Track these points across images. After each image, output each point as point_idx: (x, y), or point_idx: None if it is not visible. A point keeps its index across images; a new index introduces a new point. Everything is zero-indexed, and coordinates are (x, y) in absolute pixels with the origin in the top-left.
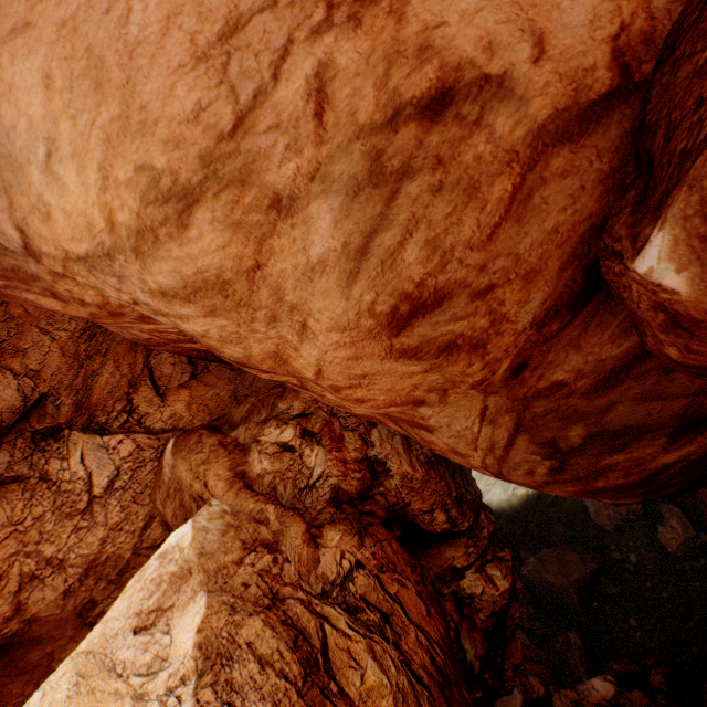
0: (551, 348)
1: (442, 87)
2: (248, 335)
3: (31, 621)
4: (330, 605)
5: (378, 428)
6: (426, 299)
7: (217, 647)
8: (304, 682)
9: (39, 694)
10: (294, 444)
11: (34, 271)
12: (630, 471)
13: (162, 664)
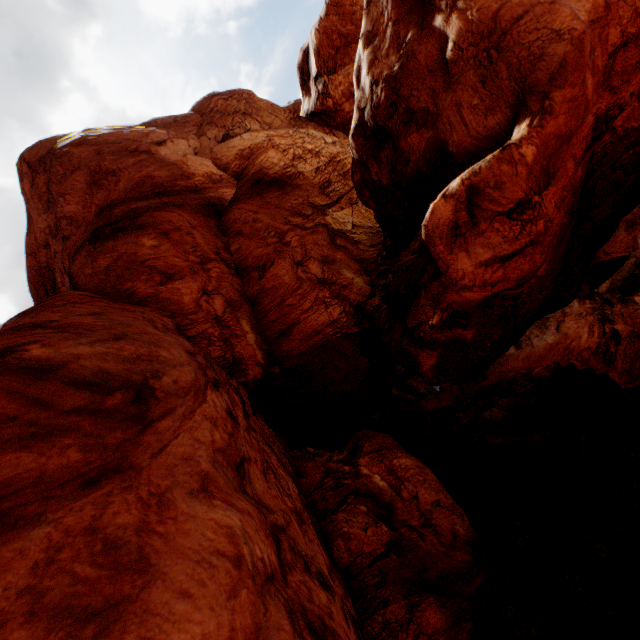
0: None
1: None
2: None
3: (300, 173)
4: None
5: None
6: None
7: None
8: None
9: None
10: None
11: None
12: None
13: None
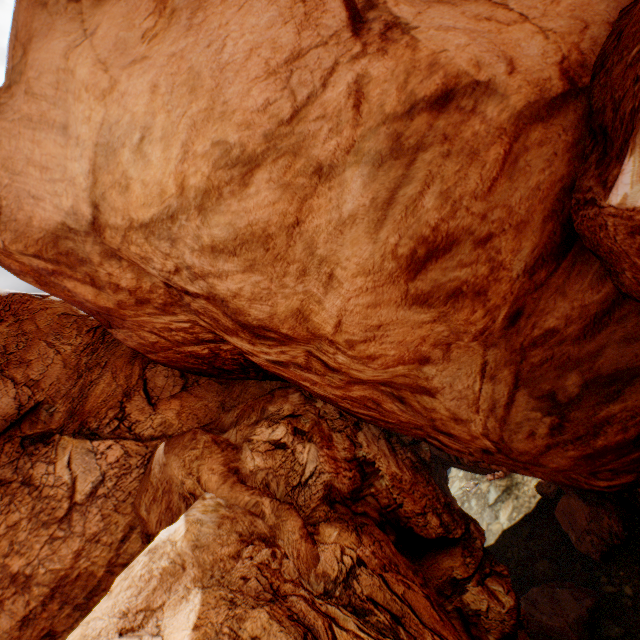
0: (541, 296)
1: (445, 89)
2: (277, 291)
3: None
4: (335, 606)
5: (363, 431)
6: (439, 244)
7: None
8: None
9: None
10: (286, 441)
11: (87, 252)
12: (626, 423)
13: None
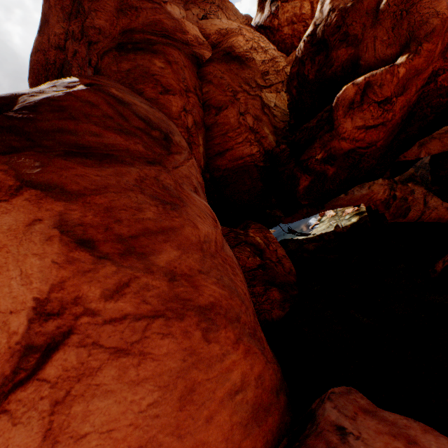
0: None
1: None
2: None
3: (253, 59)
4: None
5: None
6: None
7: None
8: None
9: None
10: None
11: None
12: None
13: None
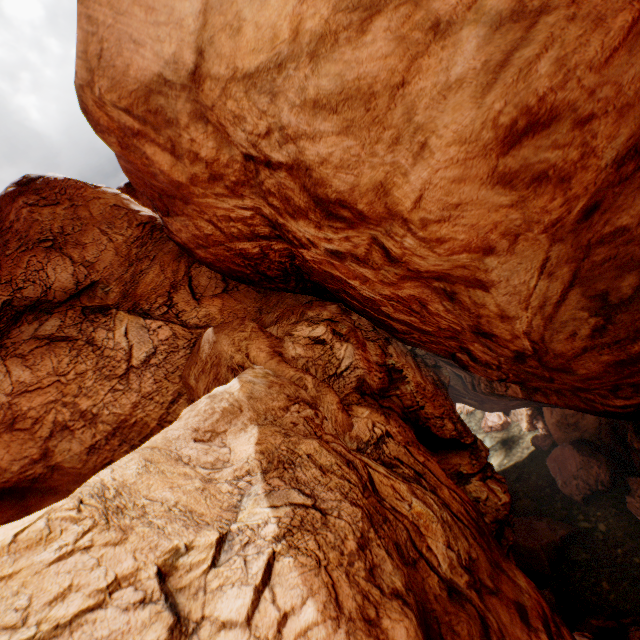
0: (622, 191)
1: None
2: (365, 159)
3: (54, 468)
4: (367, 458)
5: (393, 346)
6: (541, 117)
7: (277, 456)
8: (363, 490)
9: (107, 470)
10: (325, 338)
11: (177, 111)
12: None
13: (225, 464)
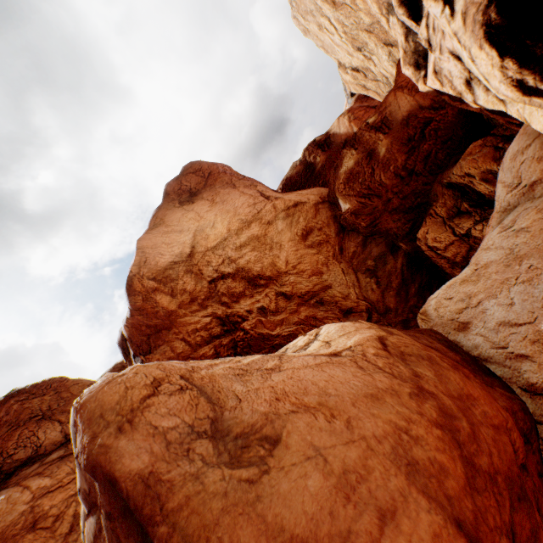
0: (345, 242)
1: (295, 204)
2: (263, 256)
3: None
4: None
5: None
6: (308, 230)
7: None
8: None
9: None
10: None
11: (179, 272)
12: (396, 274)
13: None
